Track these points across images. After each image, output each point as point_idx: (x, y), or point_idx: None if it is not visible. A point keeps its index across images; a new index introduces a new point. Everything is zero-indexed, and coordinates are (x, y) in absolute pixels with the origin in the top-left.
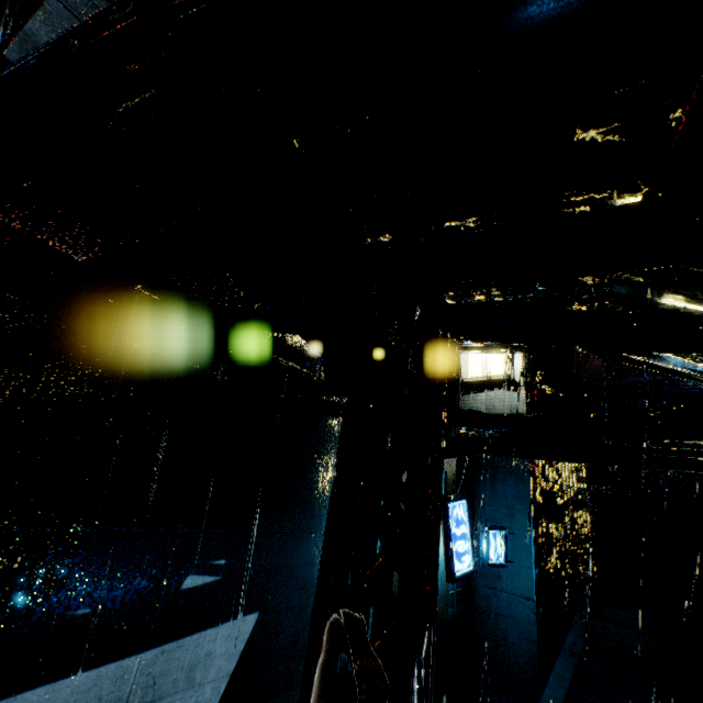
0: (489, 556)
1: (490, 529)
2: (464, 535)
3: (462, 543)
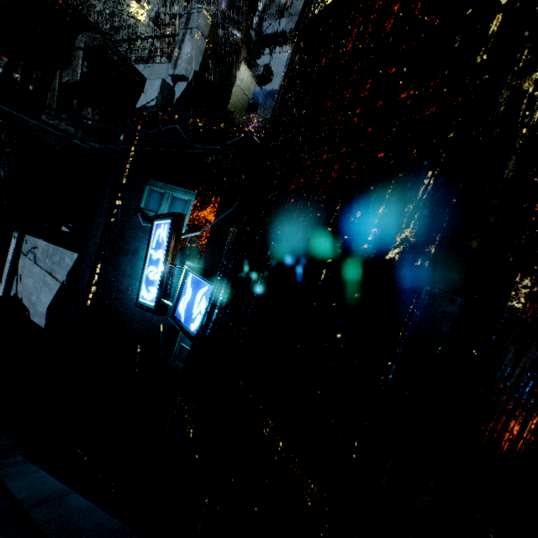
0: (178, 308)
1: (189, 271)
2: (159, 262)
3: (155, 271)
